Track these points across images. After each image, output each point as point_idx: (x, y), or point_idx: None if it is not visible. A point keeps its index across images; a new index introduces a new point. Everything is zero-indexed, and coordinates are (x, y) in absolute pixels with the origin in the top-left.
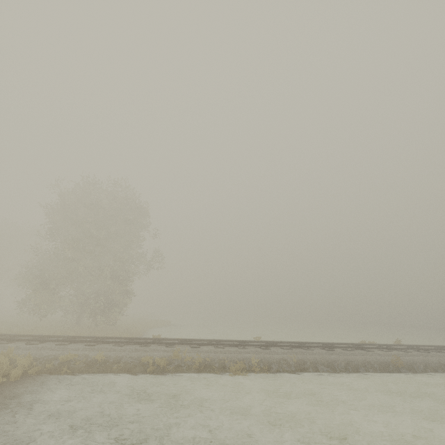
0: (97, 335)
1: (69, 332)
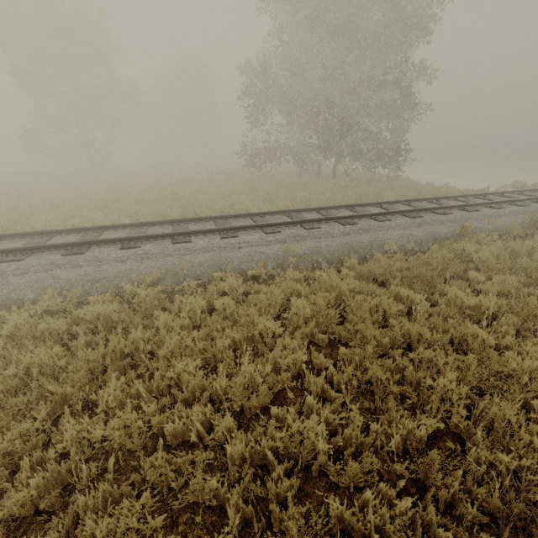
0: (418, 187)
1: (397, 186)
